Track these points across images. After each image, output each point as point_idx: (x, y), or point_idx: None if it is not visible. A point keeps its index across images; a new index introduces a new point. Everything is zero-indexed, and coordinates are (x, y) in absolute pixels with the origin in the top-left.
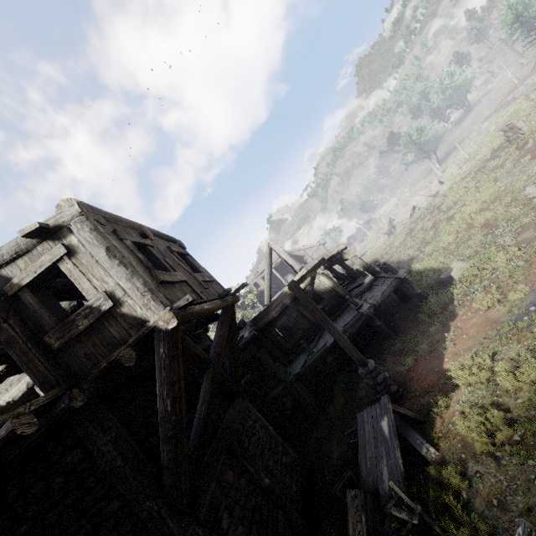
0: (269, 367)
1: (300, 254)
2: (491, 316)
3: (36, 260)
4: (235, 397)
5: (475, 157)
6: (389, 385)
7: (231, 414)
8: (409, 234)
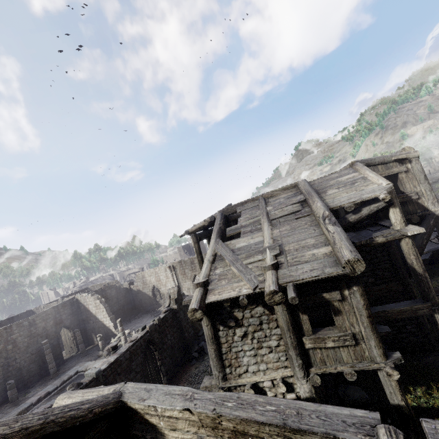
0: None
1: None
2: None
3: (387, 168)
4: None
5: None
6: None
7: None
8: None
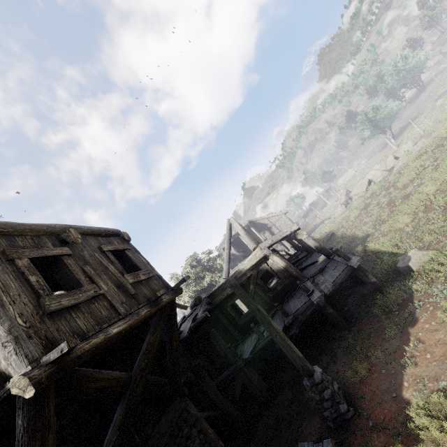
0: (219, 348)
1: (264, 222)
2: None
3: None
4: (173, 397)
5: (431, 134)
6: (337, 403)
7: (162, 425)
8: (365, 209)
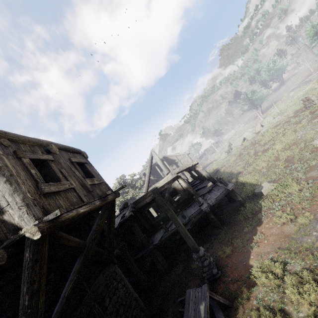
0: (138, 237)
1: (173, 158)
2: (285, 230)
3: None
4: (108, 263)
5: (284, 114)
6: (211, 268)
7: (100, 279)
8: (239, 156)
